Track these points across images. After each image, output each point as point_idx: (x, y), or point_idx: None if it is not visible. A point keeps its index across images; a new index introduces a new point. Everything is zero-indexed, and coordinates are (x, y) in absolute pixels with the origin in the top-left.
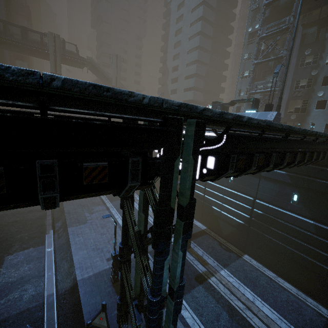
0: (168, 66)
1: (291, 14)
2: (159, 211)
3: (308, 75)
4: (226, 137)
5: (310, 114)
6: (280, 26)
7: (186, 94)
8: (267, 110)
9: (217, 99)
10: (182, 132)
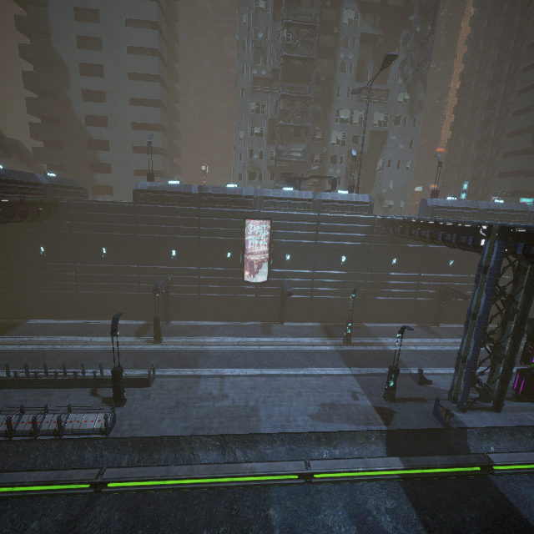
0: (63, 54)
1: (299, 79)
2: None
3: (320, 151)
4: None
5: (326, 188)
6: (301, 92)
7: (143, 134)
8: (352, 191)
9: (177, 150)
10: None
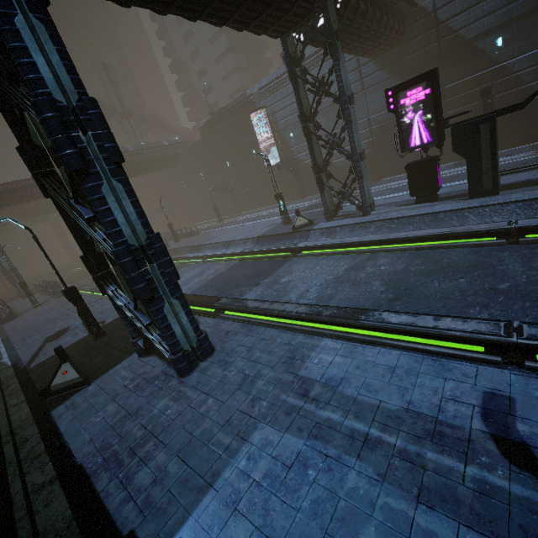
0: (182, 56)
1: None
2: (329, 26)
3: None
4: None
5: None
6: None
7: (229, 83)
8: None
9: None
10: None
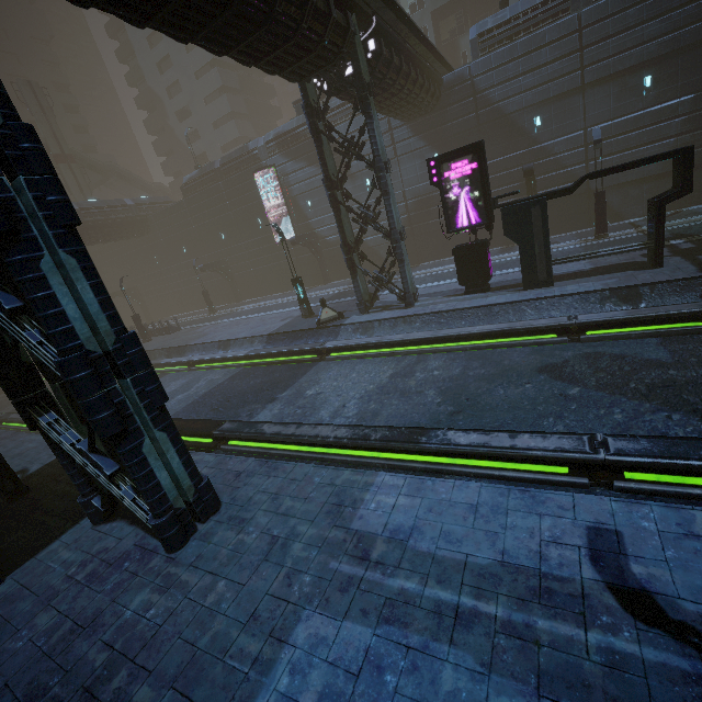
0: (156, 88)
1: None
2: (360, 77)
3: None
4: (375, 18)
5: None
6: None
7: (223, 131)
8: None
9: None
10: (351, 17)
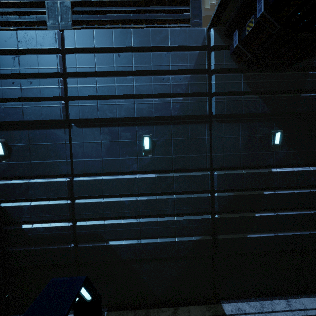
0: None
1: None
2: None
3: None
4: None
5: None
6: None
7: None
8: None
9: None
10: None
